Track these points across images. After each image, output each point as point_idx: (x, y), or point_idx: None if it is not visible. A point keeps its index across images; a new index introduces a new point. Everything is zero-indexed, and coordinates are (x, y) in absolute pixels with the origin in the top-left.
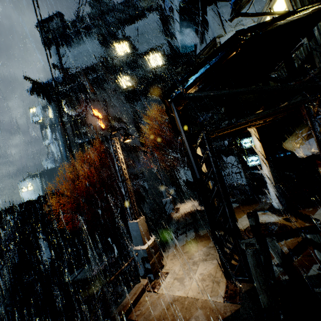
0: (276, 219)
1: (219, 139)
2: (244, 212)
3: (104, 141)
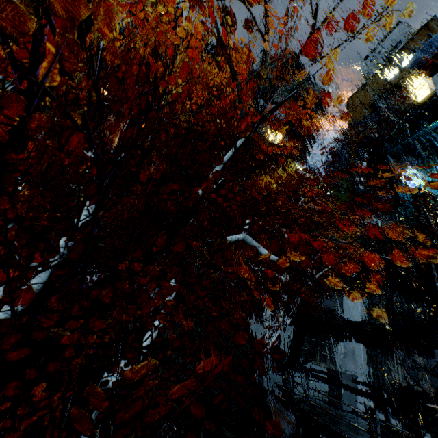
0: None
1: None
2: None
3: None
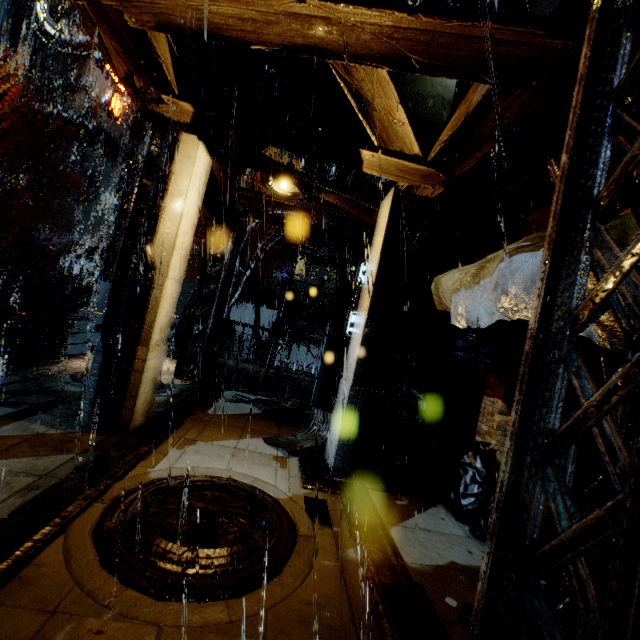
0: (285, 491)
1: (321, 243)
2: (240, 434)
3: (96, 142)
